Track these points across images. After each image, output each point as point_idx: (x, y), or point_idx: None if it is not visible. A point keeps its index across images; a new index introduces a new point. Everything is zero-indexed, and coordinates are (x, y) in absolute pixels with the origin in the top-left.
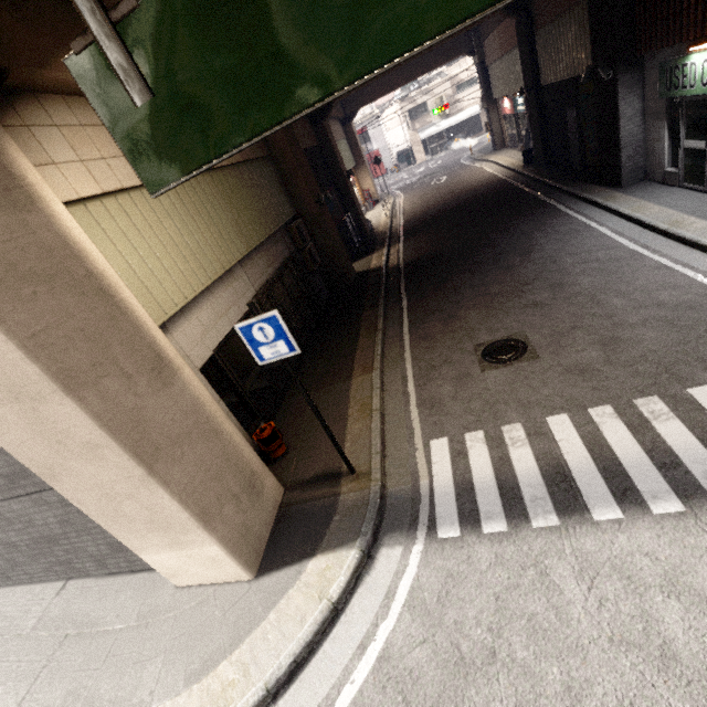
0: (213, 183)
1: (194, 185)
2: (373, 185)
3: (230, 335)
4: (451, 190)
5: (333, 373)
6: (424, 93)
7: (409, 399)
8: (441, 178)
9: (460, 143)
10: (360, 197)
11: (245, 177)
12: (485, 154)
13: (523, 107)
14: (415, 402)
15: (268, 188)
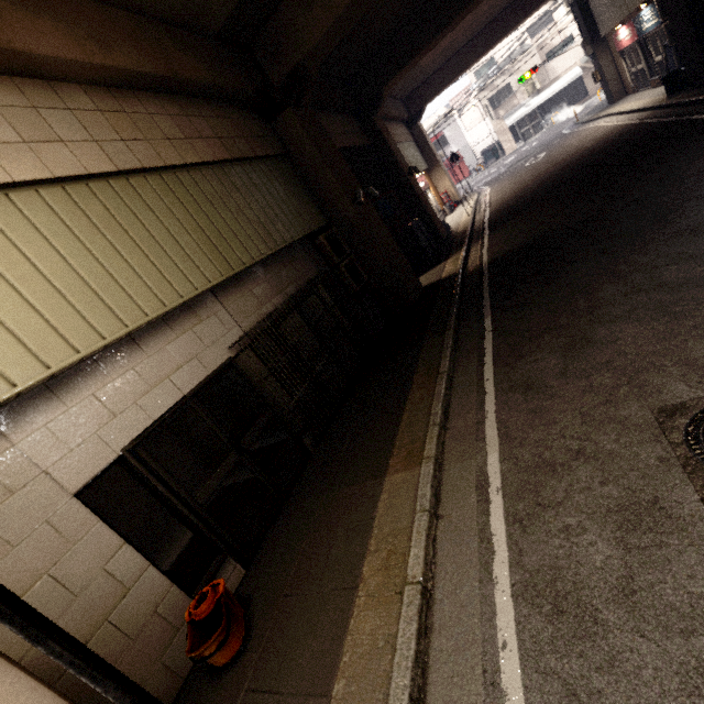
0: (166, 187)
1: (121, 189)
2: (452, 185)
3: (174, 411)
4: (553, 162)
5: (360, 458)
6: (506, 74)
7: (492, 558)
8: (537, 156)
9: (559, 117)
10: (437, 201)
11: (237, 179)
12: (597, 112)
13: (653, 21)
14: (509, 576)
15: (281, 192)
